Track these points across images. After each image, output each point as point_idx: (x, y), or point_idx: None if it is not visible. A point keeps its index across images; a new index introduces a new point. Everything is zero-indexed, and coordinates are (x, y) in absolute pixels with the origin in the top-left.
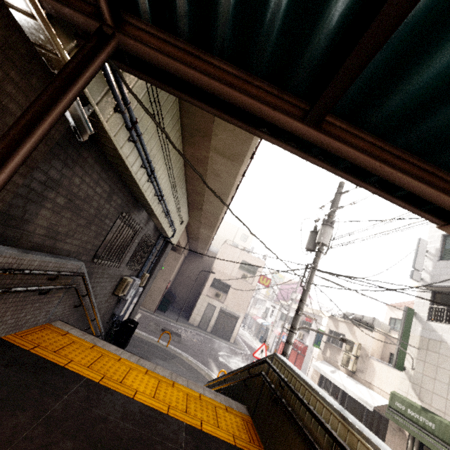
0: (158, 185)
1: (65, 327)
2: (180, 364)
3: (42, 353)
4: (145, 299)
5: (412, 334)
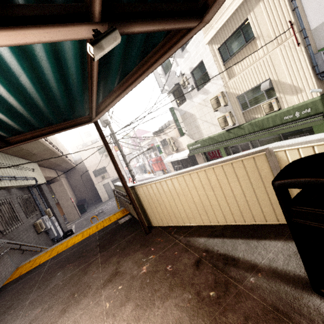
0: None
1: (27, 261)
2: None
3: (25, 271)
4: (68, 218)
5: (178, 118)
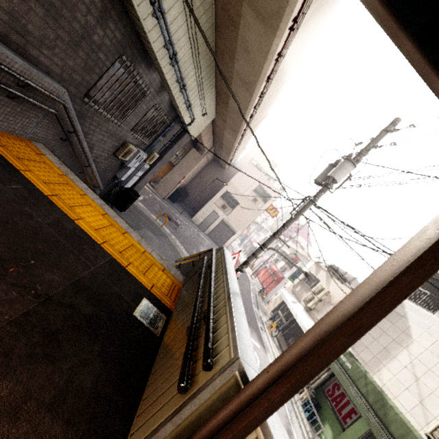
0: (168, 30)
1: (45, 151)
2: (166, 243)
3: (3, 152)
4: (159, 185)
5: None
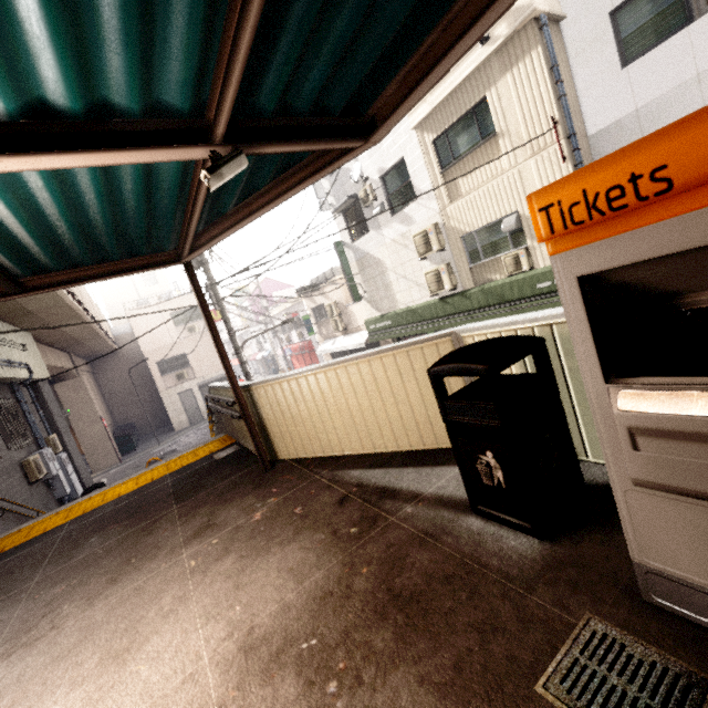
0: None
1: (12, 531)
2: None
3: (14, 546)
4: (91, 462)
5: (351, 264)
